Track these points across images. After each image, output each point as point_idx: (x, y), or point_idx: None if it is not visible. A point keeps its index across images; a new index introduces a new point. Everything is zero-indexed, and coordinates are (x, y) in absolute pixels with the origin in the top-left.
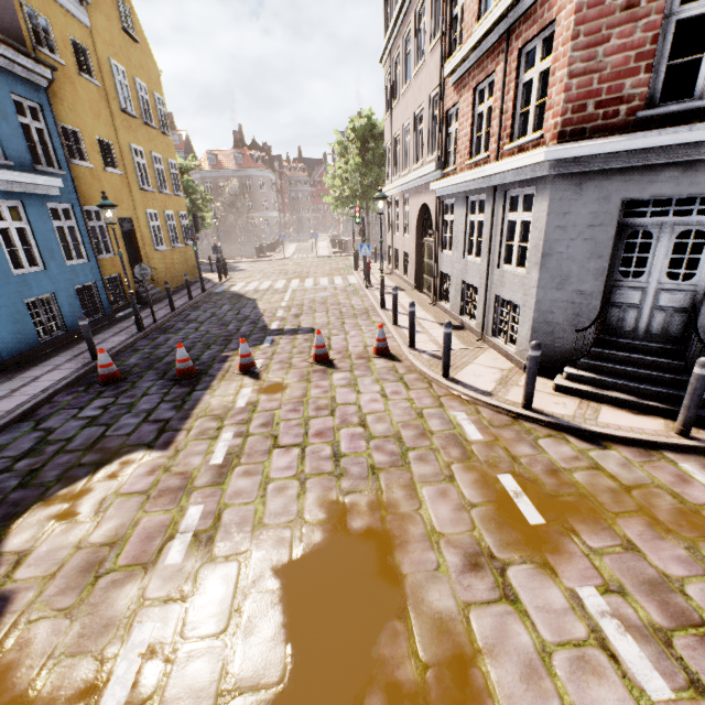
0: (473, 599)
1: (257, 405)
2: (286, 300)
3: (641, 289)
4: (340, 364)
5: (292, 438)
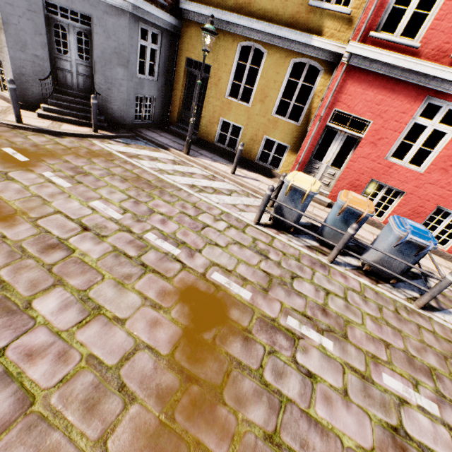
0: None
1: None
2: None
3: (70, 62)
4: None
5: None
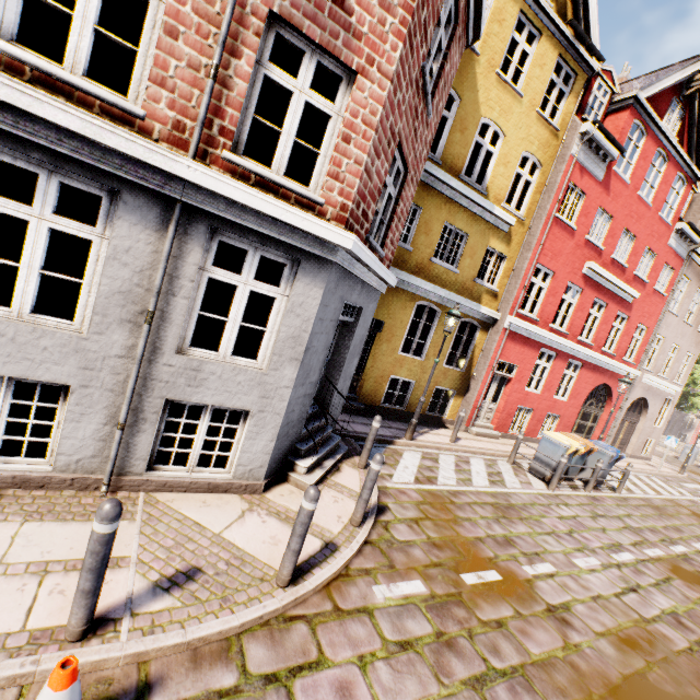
0: (588, 628)
1: None
2: None
3: None
4: None
5: None
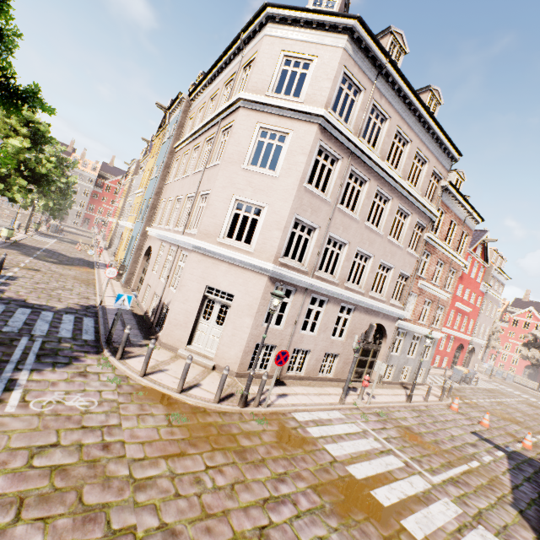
0: (488, 408)
1: (521, 437)
2: (466, 465)
3: None
4: (476, 420)
5: (510, 427)
